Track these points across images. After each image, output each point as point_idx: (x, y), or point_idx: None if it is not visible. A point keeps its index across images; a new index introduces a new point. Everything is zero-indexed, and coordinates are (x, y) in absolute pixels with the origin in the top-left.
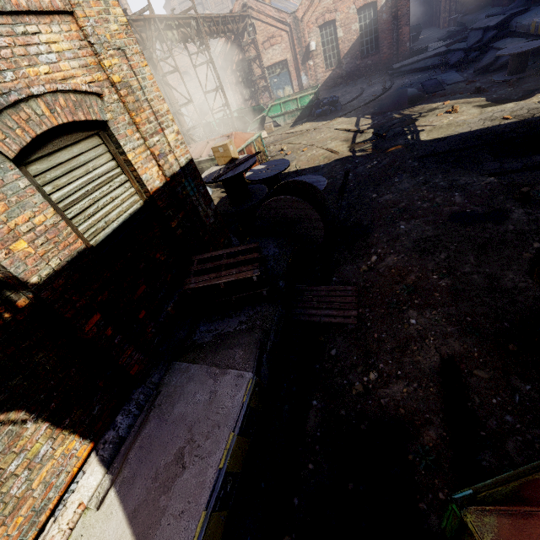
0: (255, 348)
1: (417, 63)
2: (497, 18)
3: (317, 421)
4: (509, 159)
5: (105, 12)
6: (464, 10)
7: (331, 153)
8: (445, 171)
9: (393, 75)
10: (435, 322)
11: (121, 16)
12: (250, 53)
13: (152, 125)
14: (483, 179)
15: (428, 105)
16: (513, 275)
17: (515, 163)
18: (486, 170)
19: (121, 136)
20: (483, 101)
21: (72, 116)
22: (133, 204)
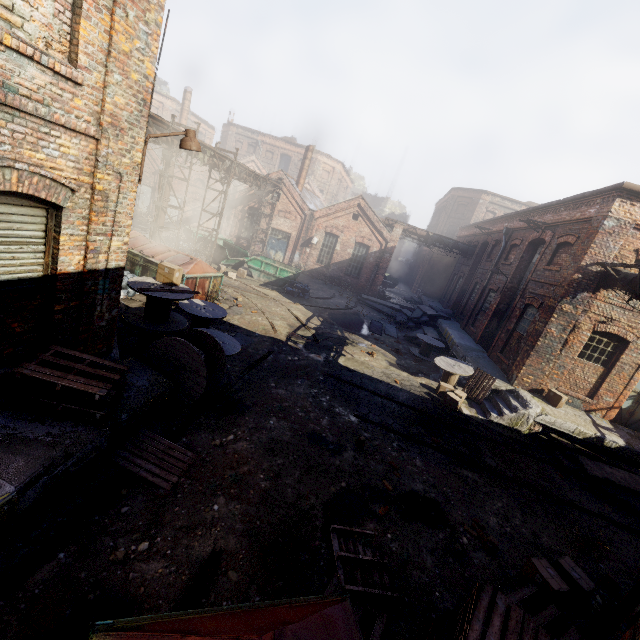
0: (41, 464)
1: (378, 304)
2: (432, 312)
3: (48, 576)
4: (376, 412)
5: (126, 150)
6: (424, 291)
7: (271, 329)
8: (334, 396)
9: (360, 301)
10: (232, 515)
11: (138, 158)
12: (265, 209)
13: (105, 228)
14: (351, 416)
15: (363, 339)
16: (314, 501)
17: (377, 416)
18: (358, 411)
19: (68, 221)
20: (393, 360)
21: (35, 192)
22: (31, 271)
